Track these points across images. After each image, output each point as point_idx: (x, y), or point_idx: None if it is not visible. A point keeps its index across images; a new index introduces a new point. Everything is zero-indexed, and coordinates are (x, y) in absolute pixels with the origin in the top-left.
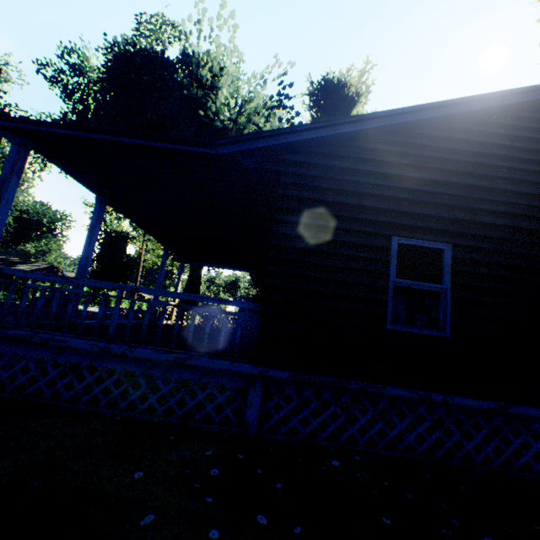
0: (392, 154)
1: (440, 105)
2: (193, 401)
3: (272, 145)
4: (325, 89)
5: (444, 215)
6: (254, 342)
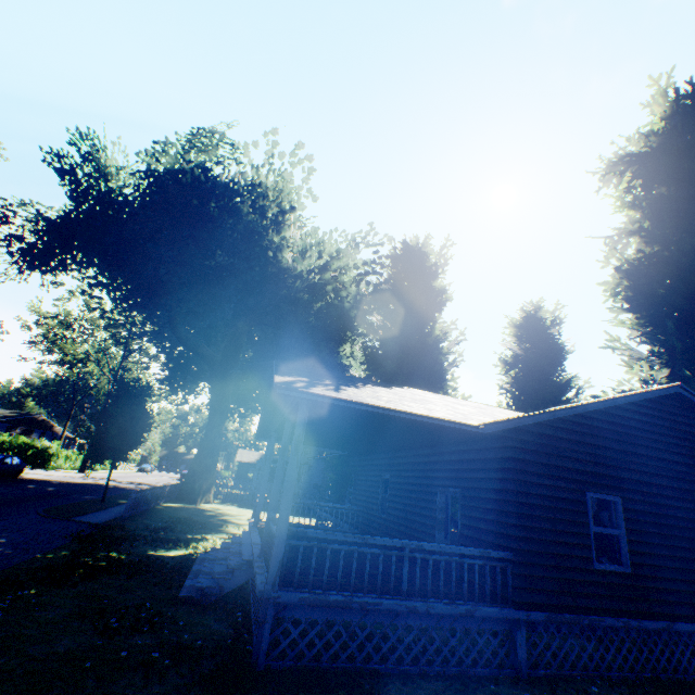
0: (576, 424)
1: (611, 400)
2: (476, 647)
3: (517, 426)
4: (409, 257)
5: (612, 473)
6: (511, 587)
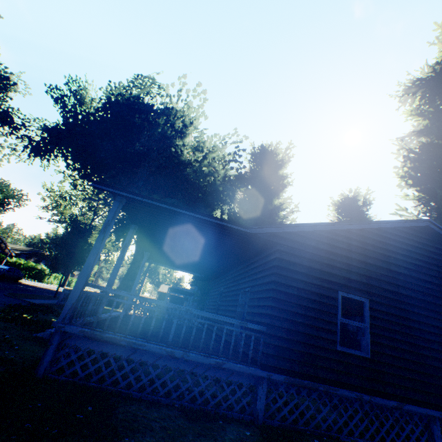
0: (337, 241)
1: (365, 223)
2: (222, 393)
3: (280, 231)
4: (262, 154)
5: (364, 281)
6: (261, 353)
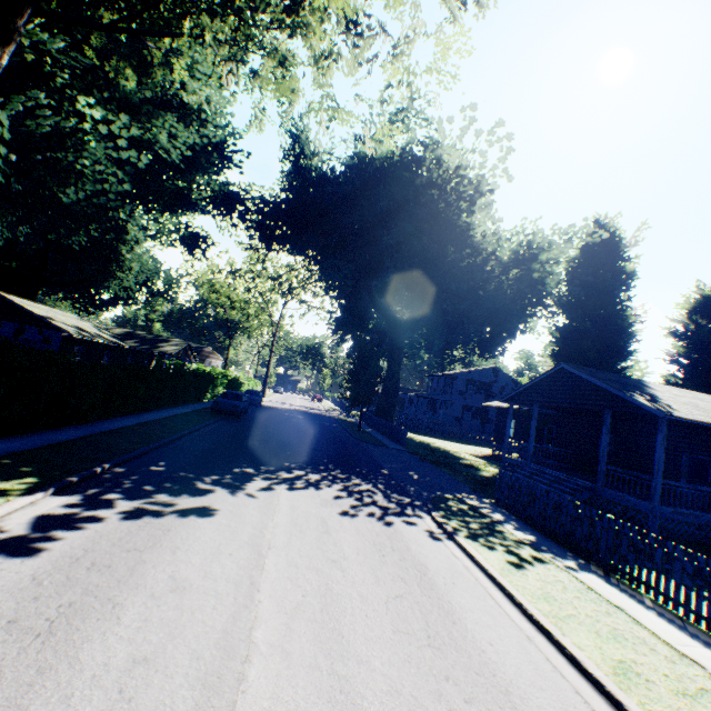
0: None
1: None
2: None
3: None
4: (605, 243)
5: None
6: None
